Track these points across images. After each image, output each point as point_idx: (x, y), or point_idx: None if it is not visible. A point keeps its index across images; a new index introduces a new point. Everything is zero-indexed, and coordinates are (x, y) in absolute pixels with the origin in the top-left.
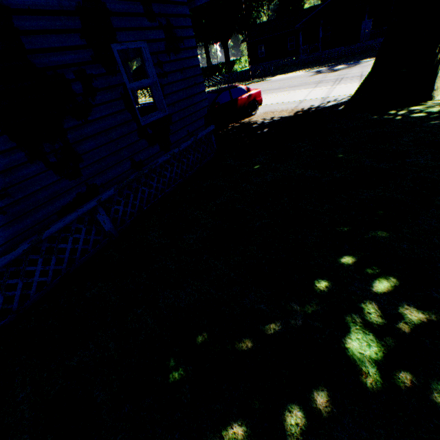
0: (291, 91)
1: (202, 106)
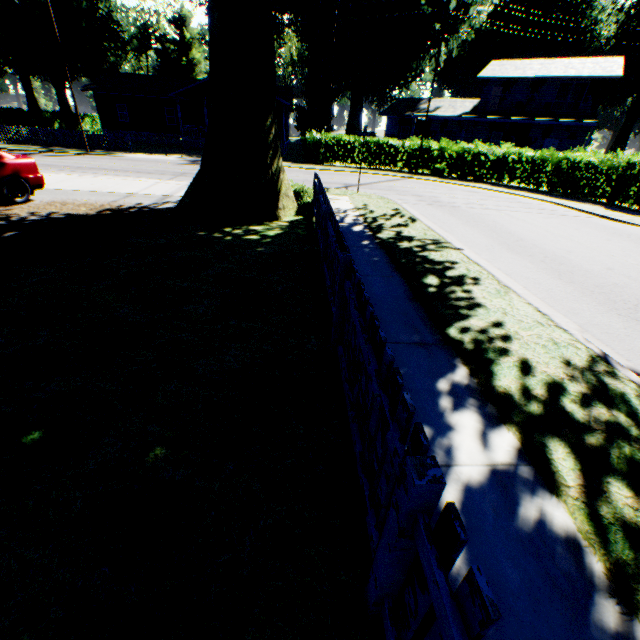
0: (133, 177)
1: None
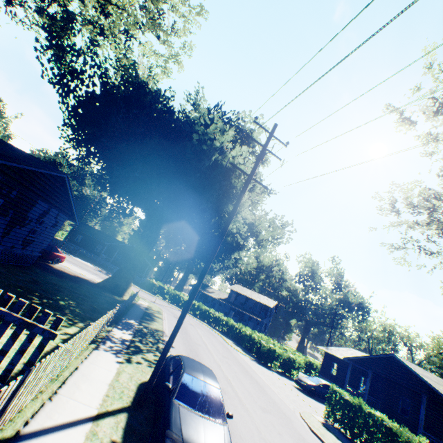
0: (80, 268)
1: (45, 245)
